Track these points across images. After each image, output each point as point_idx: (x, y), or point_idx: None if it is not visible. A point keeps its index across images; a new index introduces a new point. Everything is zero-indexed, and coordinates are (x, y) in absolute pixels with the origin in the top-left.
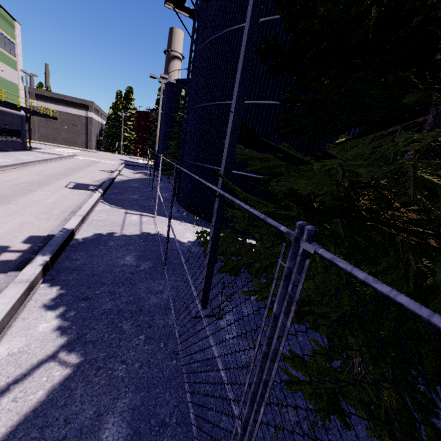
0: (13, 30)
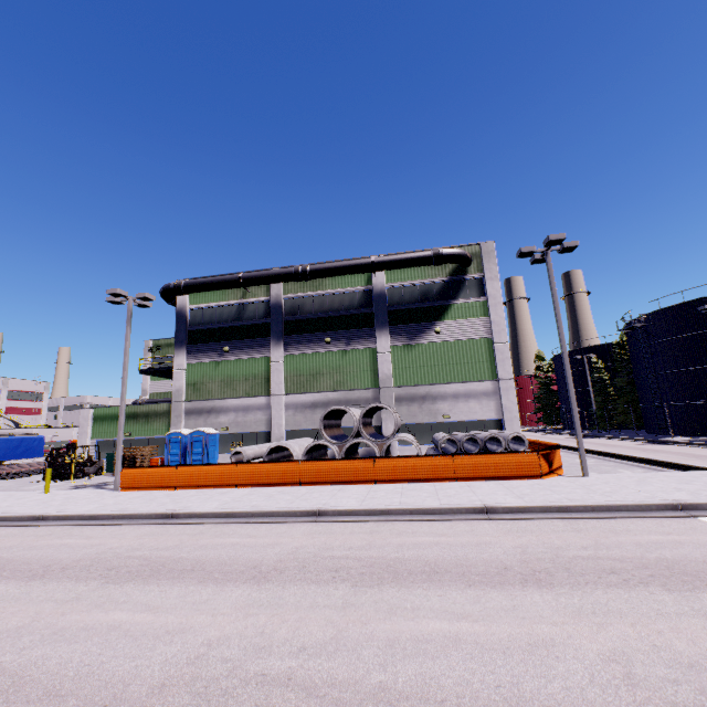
0: None
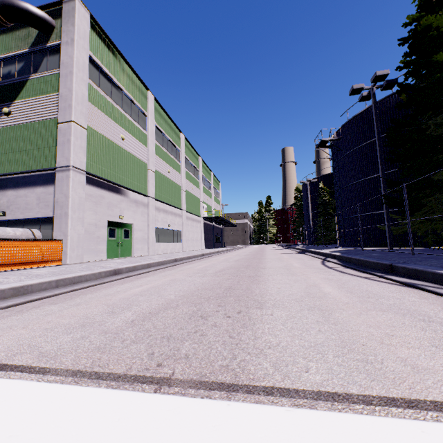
0: (219, 187)
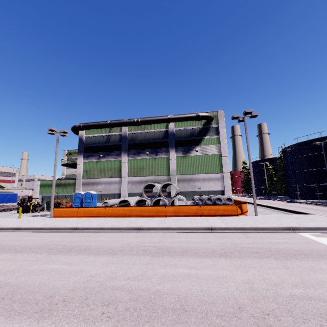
0: None
